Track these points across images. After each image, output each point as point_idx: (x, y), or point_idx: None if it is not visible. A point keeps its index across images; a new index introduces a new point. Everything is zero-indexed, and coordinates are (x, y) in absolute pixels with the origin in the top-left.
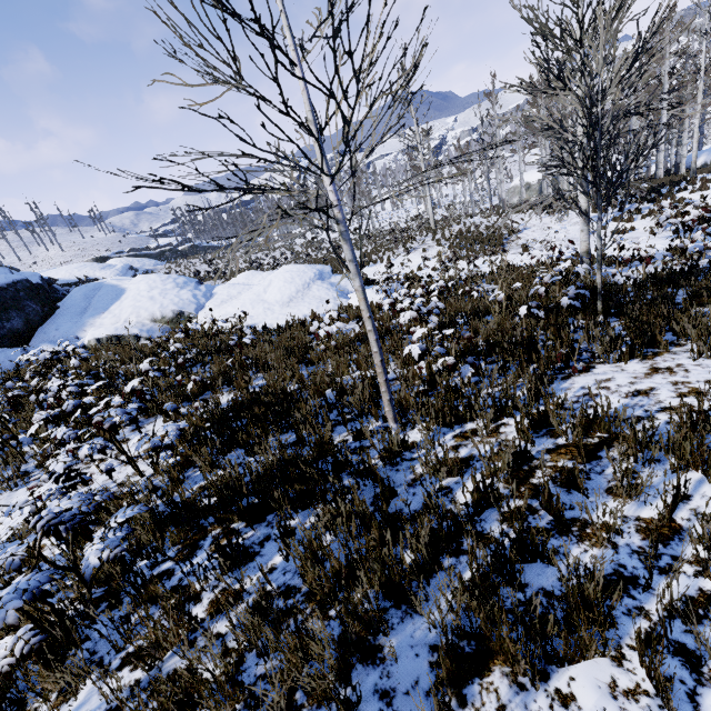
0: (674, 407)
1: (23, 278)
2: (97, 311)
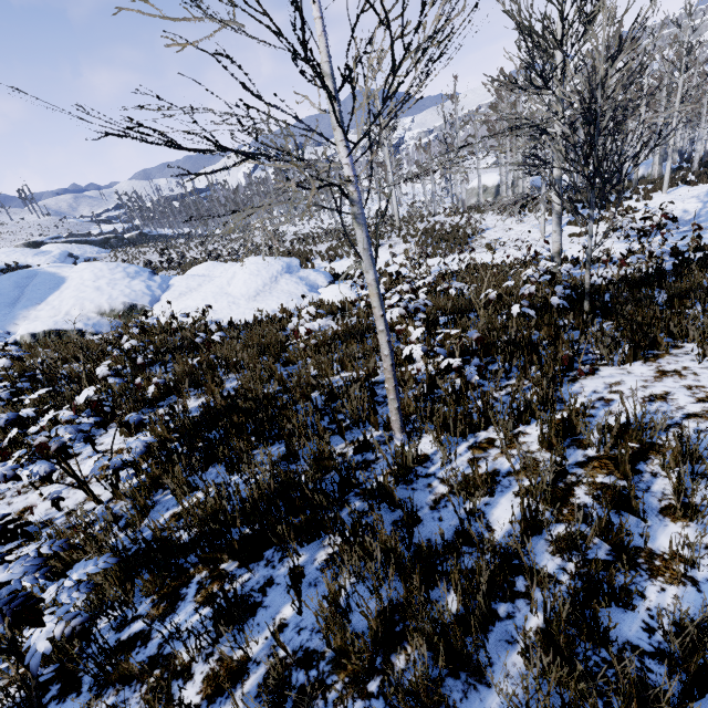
0: (698, 413)
1: None
2: (31, 302)
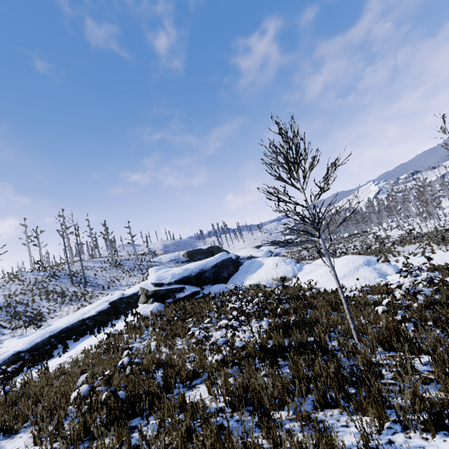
0: None
1: (230, 256)
2: (251, 272)
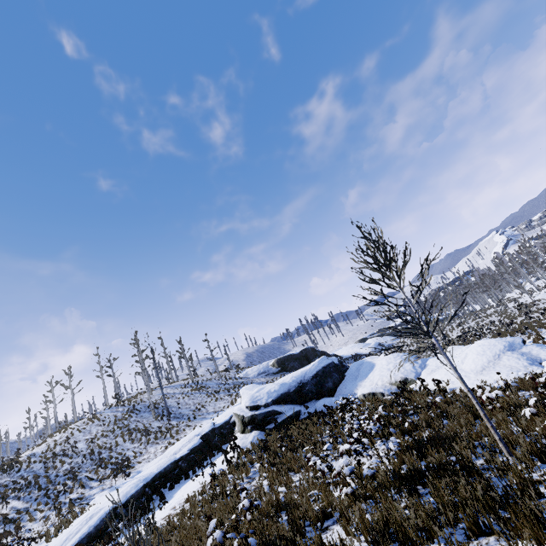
0: None
1: (332, 361)
2: (362, 378)
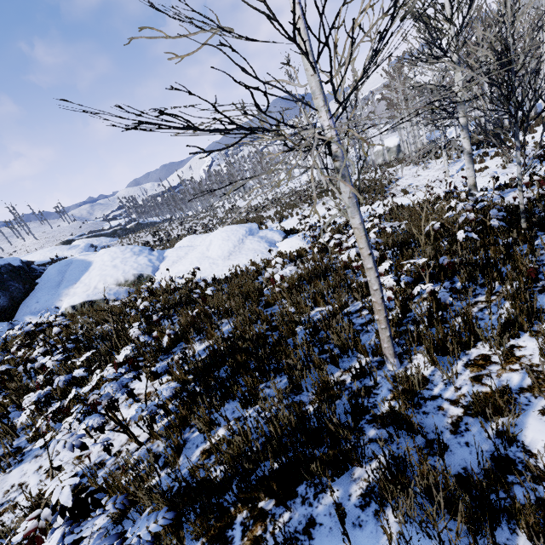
0: None
1: (6, 263)
2: (70, 283)
